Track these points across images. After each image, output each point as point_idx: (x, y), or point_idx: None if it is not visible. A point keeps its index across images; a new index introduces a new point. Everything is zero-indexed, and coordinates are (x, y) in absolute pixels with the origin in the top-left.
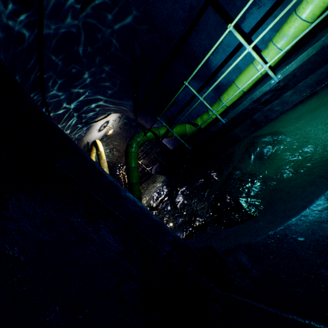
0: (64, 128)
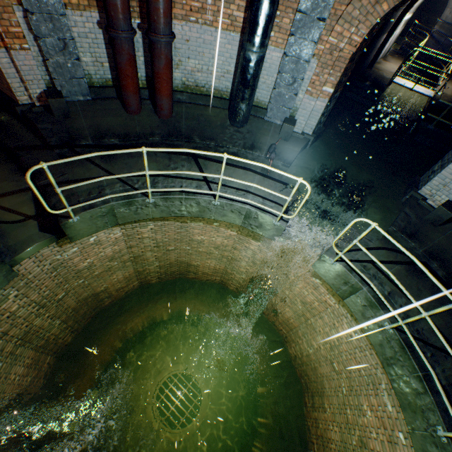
0: None
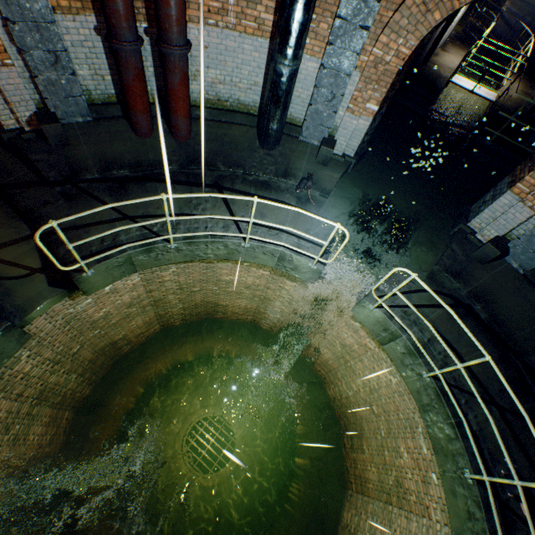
0: None
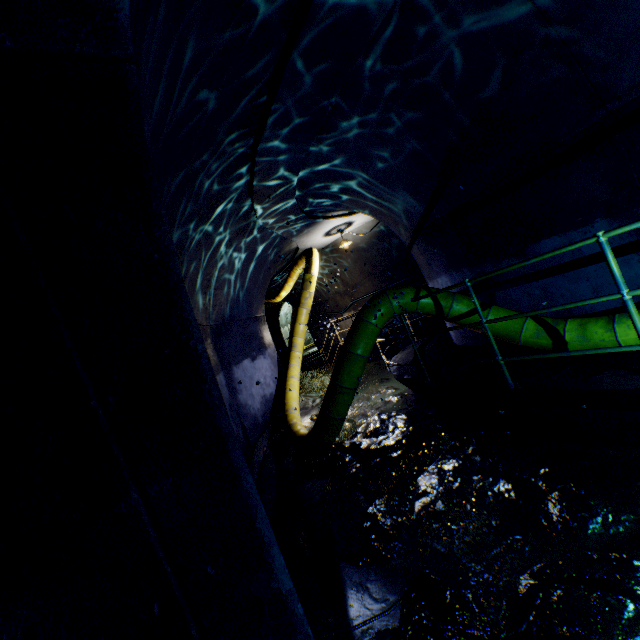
0: (267, 214)
